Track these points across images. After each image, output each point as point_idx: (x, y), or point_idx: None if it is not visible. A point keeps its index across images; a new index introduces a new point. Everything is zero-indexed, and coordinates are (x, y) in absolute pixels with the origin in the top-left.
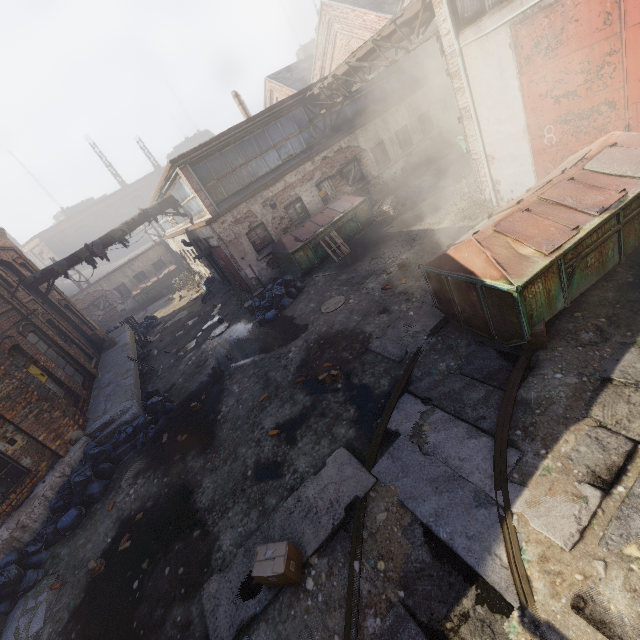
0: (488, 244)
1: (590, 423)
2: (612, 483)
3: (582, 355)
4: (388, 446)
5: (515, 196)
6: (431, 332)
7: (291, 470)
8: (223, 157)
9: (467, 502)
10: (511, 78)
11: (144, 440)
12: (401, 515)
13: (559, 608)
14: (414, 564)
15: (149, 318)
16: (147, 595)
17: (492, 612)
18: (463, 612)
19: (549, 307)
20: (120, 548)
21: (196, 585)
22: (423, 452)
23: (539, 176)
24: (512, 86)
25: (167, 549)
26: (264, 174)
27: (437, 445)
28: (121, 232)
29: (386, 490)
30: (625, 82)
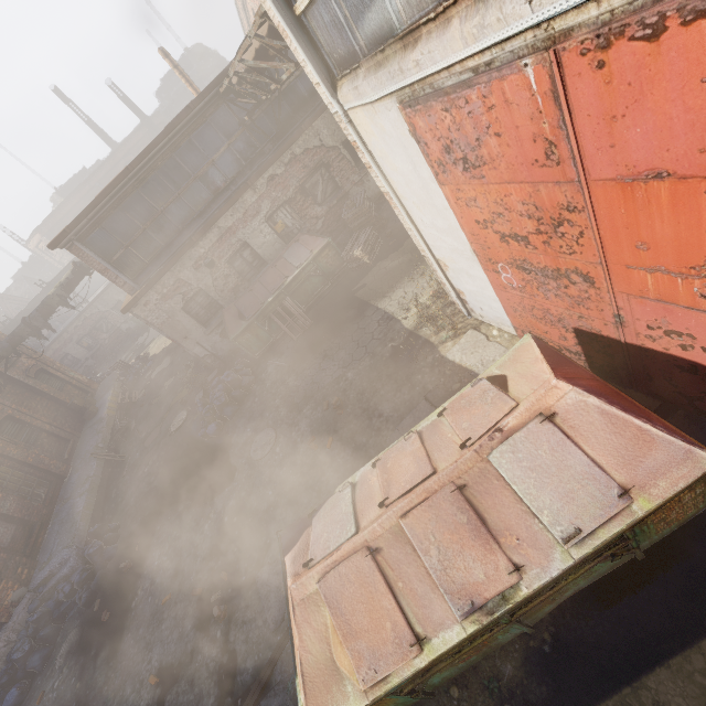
0: (302, 619)
1: None
2: None
3: None
4: None
5: (487, 315)
6: None
7: None
8: (124, 214)
9: None
10: (430, 179)
11: (80, 603)
12: None
13: None
14: None
15: (139, 361)
16: None
17: None
18: None
19: None
20: None
21: None
22: None
23: (508, 312)
24: (436, 190)
25: None
26: (189, 221)
27: None
28: (58, 297)
29: None
30: (603, 259)
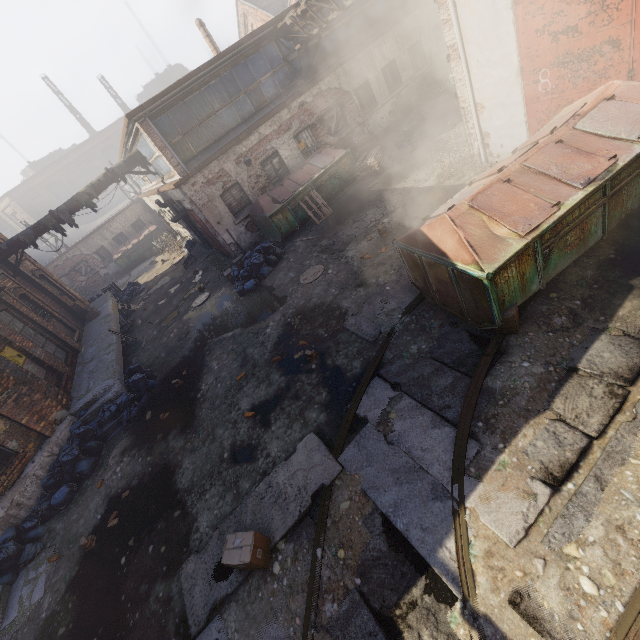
0: (462, 223)
1: (550, 416)
2: (562, 481)
3: (552, 342)
4: (356, 433)
5: (505, 151)
6: (406, 310)
7: (264, 454)
8: (187, 107)
9: (425, 494)
10: (505, 8)
11: (128, 418)
12: (363, 505)
13: (497, 602)
14: (371, 553)
15: (132, 284)
16: (133, 571)
17: (438, 602)
18: (412, 600)
19: (523, 291)
20: (109, 525)
21: (176, 564)
22: (388, 441)
23: (531, 129)
24: (505, 18)
25: (151, 528)
26: (235, 125)
27: (402, 434)
28: (87, 196)
29: (351, 479)
30: (633, 15)
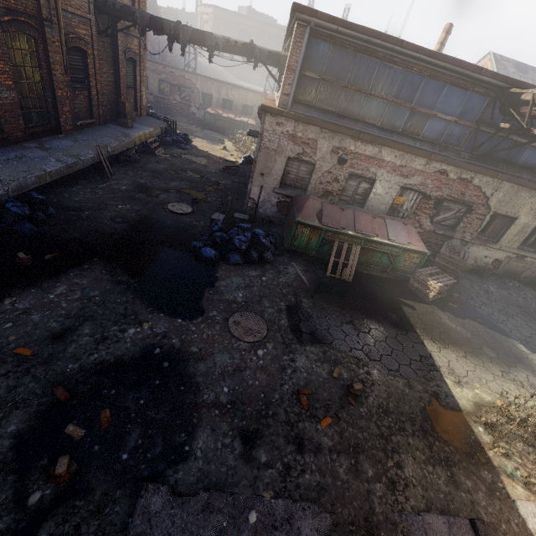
0: None
1: None
2: None
3: None
4: None
5: None
6: None
7: None
8: (353, 61)
9: None
10: None
11: None
12: None
13: None
14: None
15: (185, 137)
16: None
17: None
18: None
19: None
20: None
21: None
22: None
23: None
24: None
25: None
26: (371, 122)
27: None
28: (215, 42)
29: None
30: None
